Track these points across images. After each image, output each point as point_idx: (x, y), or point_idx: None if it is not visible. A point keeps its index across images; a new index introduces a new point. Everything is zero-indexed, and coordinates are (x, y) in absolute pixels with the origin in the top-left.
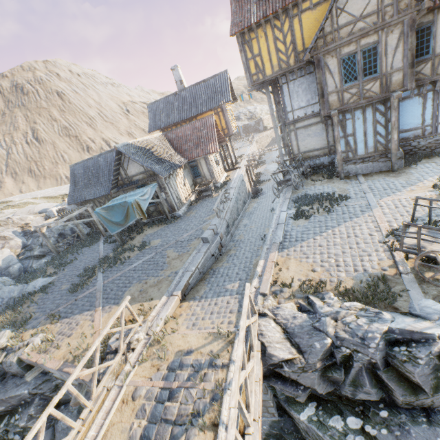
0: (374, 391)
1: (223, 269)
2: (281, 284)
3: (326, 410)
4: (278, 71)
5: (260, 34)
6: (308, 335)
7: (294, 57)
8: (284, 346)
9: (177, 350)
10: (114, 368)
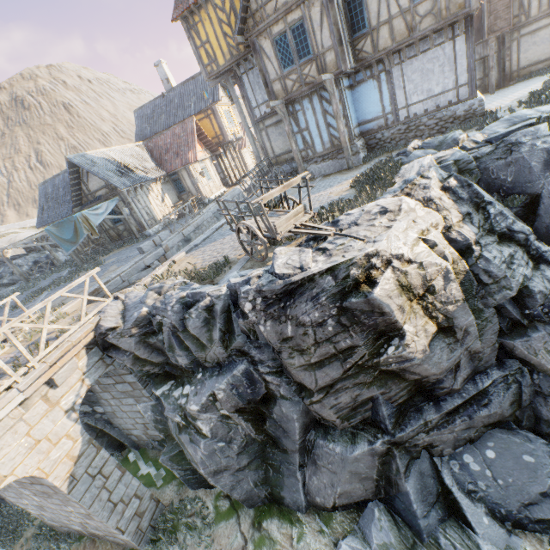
0: (184, 353)
1: None
2: (157, 277)
3: (177, 385)
4: (230, 60)
5: (204, 16)
6: (134, 308)
7: None
8: (115, 319)
9: None
10: None
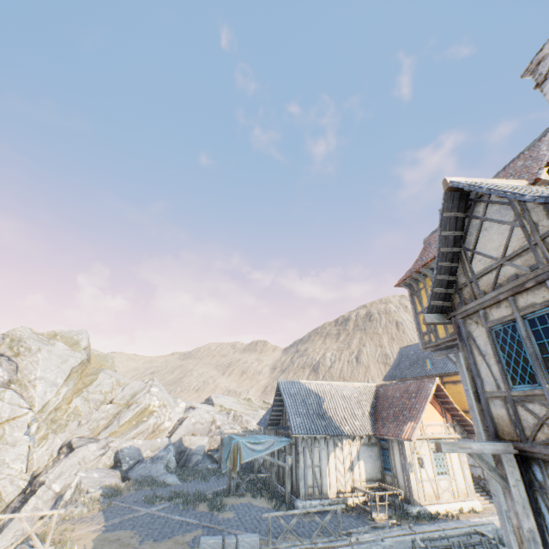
0: None
1: None
2: None
3: None
4: (453, 333)
5: (429, 282)
6: None
7: None
8: None
9: None
10: None
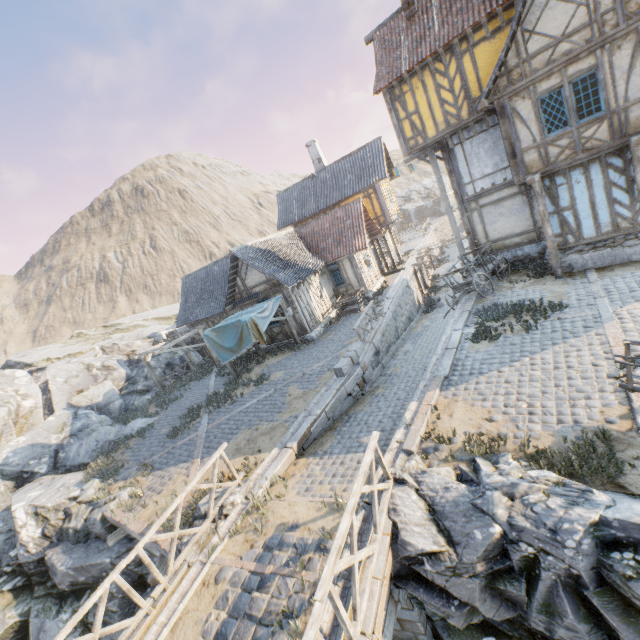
0: (584, 628)
1: (362, 414)
2: (436, 439)
3: None
4: (444, 130)
5: (416, 84)
6: (464, 517)
7: (468, 107)
8: (427, 532)
9: (279, 523)
10: (200, 538)
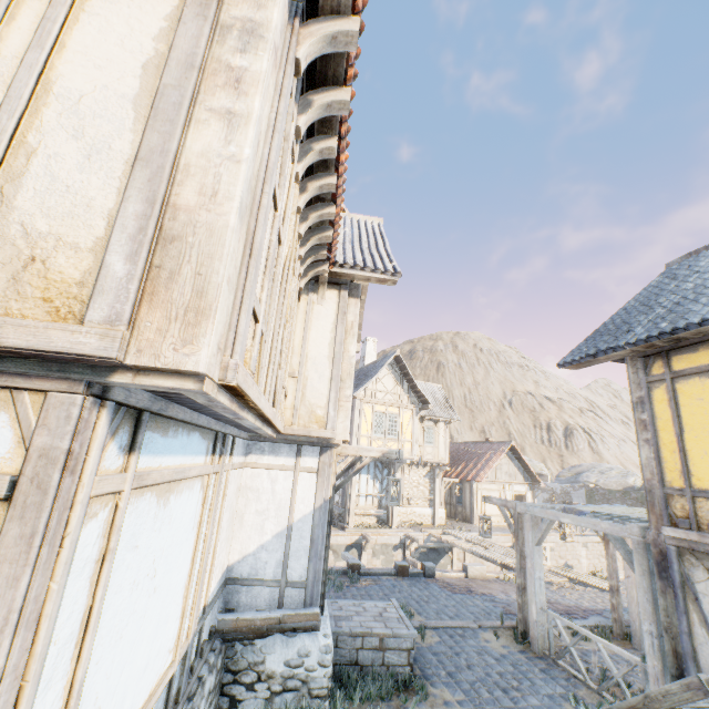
0: None
1: None
2: None
3: None
4: None
5: None
6: None
7: None
8: None
9: None
10: None
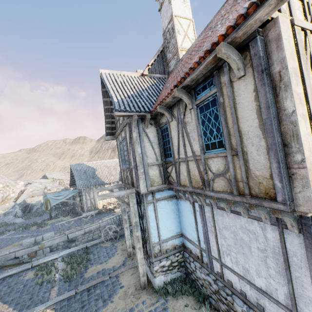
0: None
1: None
2: None
3: None
4: None
5: None
6: None
7: None
8: None
9: None
10: None
